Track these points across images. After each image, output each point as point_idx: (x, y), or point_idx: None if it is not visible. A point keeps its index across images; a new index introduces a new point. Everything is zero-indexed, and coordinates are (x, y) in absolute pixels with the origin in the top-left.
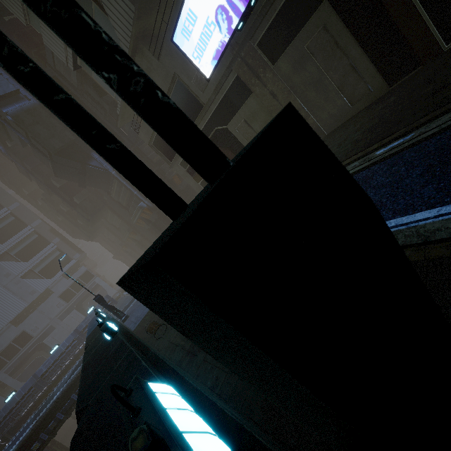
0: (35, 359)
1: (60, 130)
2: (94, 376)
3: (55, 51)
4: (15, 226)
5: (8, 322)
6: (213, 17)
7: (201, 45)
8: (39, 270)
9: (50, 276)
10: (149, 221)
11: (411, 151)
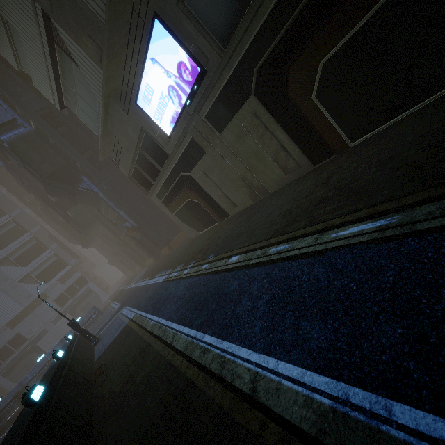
0: (28, 361)
1: (52, 155)
2: None
3: (44, 93)
4: (15, 232)
5: (4, 324)
6: (166, 92)
7: (160, 111)
8: (36, 275)
9: (46, 281)
10: (135, 239)
11: (278, 267)
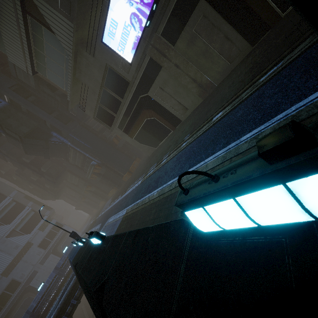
0: (24, 300)
1: (26, 119)
2: (99, 266)
3: (17, 64)
4: None
5: None
6: (129, 21)
7: (123, 41)
8: (20, 229)
9: (29, 232)
10: (100, 174)
11: (286, 70)
